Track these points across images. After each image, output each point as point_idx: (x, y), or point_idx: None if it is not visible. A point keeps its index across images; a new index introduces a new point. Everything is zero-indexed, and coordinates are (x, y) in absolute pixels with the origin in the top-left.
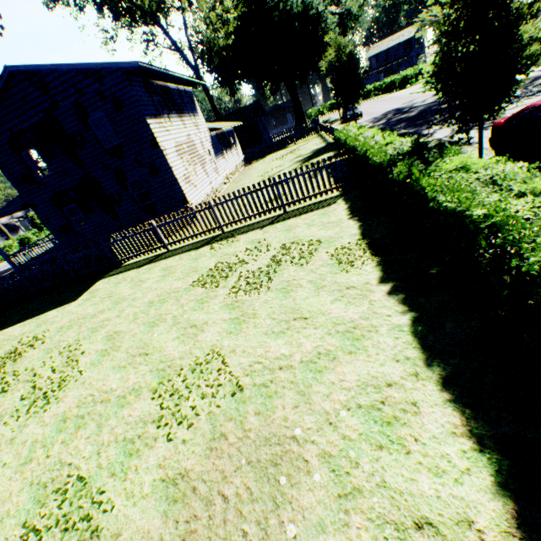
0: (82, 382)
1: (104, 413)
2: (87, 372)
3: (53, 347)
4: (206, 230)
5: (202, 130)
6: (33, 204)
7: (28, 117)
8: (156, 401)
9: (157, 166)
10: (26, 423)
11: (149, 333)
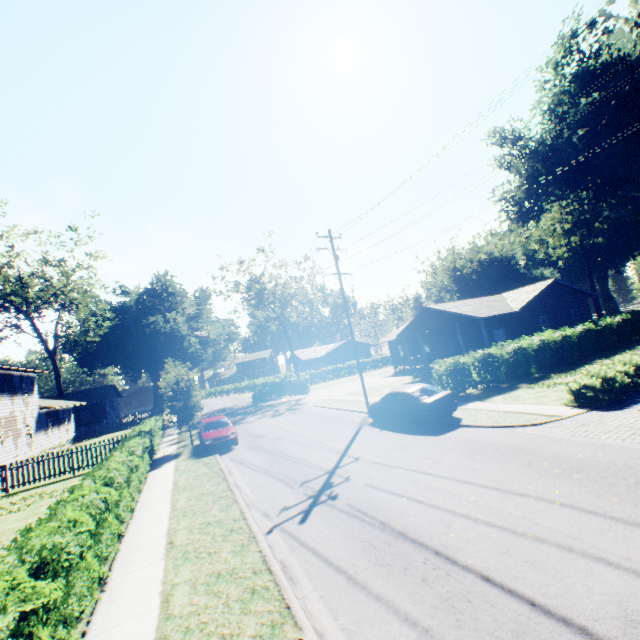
0: None
1: None
2: None
3: None
4: None
5: (32, 407)
6: None
7: None
8: None
9: None
10: None
11: None
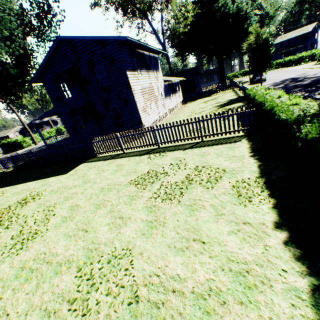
0: (44, 239)
1: (44, 274)
2: (50, 231)
3: (43, 203)
4: (148, 144)
5: (159, 81)
6: (60, 113)
7: (64, 65)
8: (77, 280)
9: (128, 100)
10: (4, 260)
11: (93, 213)
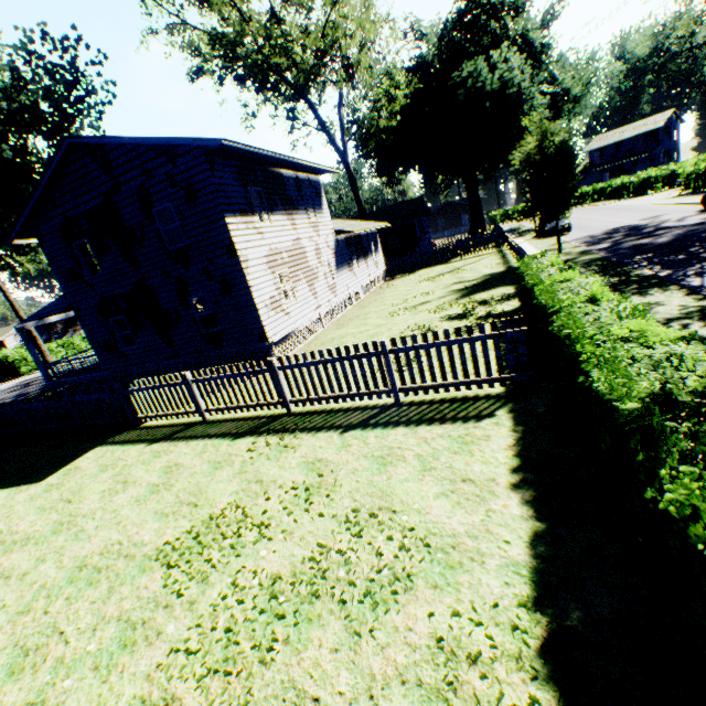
0: None
1: None
2: None
3: None
4: (264, 402)
5: (323, 232)
6: (77, 307)
7: (85, 200)
8: None
9: (231, 282)
10: None
11: None
